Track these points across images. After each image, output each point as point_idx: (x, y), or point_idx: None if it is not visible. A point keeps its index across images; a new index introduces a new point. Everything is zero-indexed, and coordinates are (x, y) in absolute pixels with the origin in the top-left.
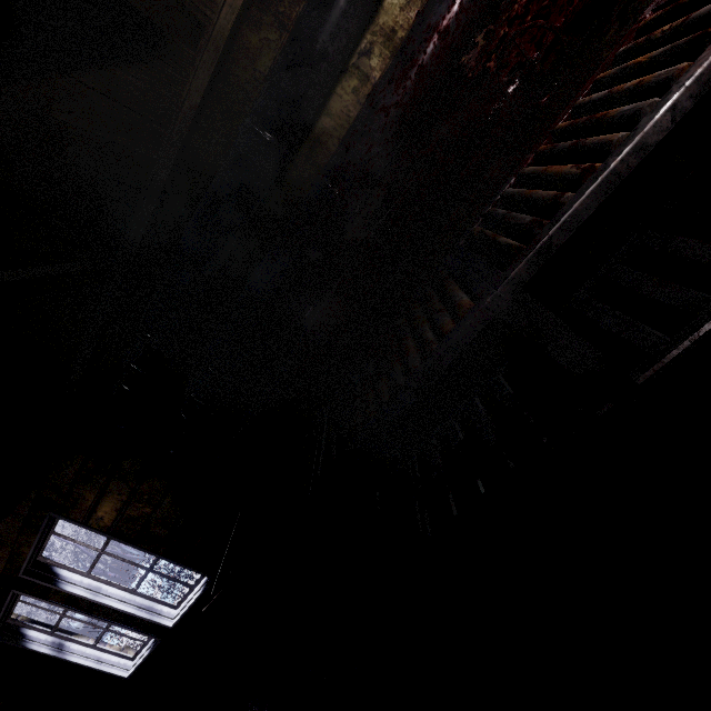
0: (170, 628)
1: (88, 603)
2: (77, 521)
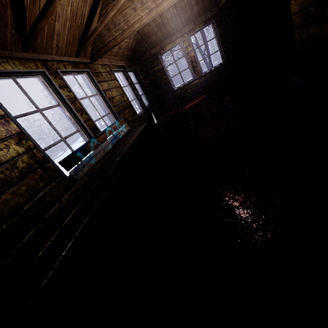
0: (202, 75)
1: (192, 56)
2: (216, 26)
